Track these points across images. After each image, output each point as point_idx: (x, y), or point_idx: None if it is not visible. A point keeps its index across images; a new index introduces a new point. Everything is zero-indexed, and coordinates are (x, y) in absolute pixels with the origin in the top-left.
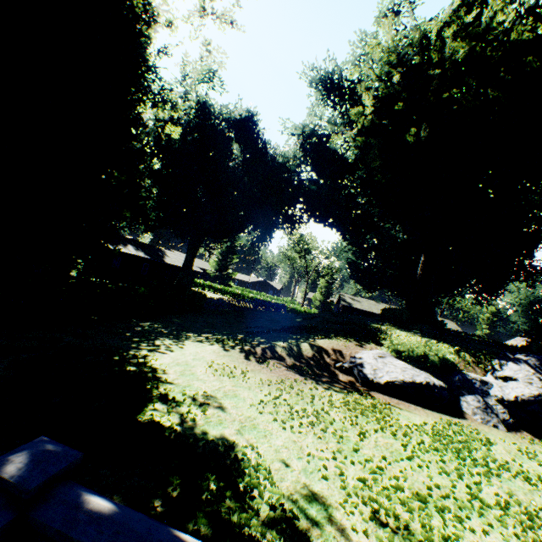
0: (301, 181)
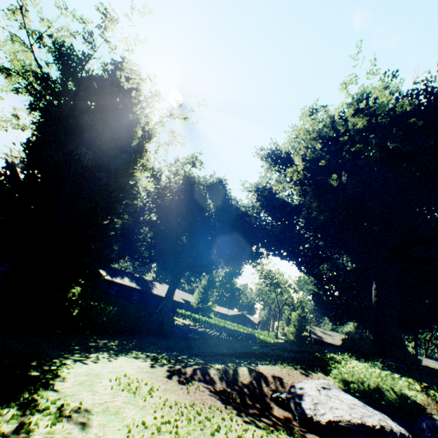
0: (259, 224)
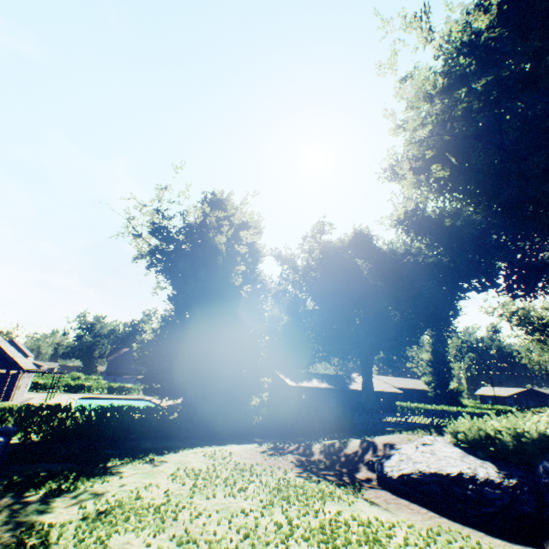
0: None
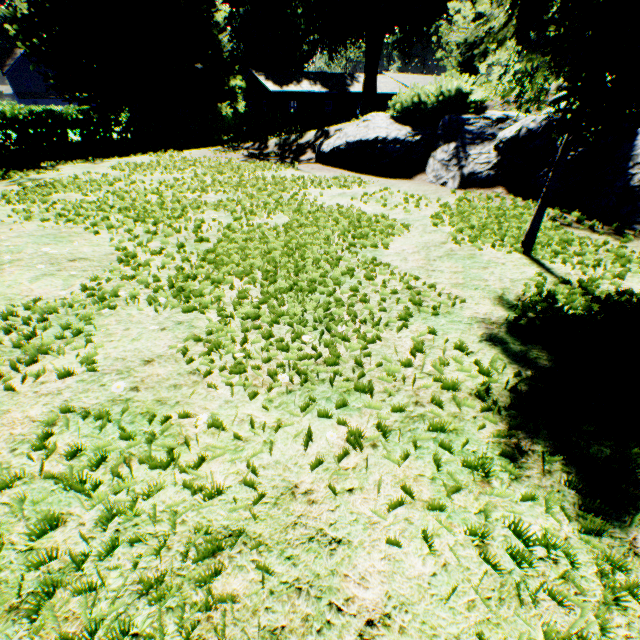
0: None
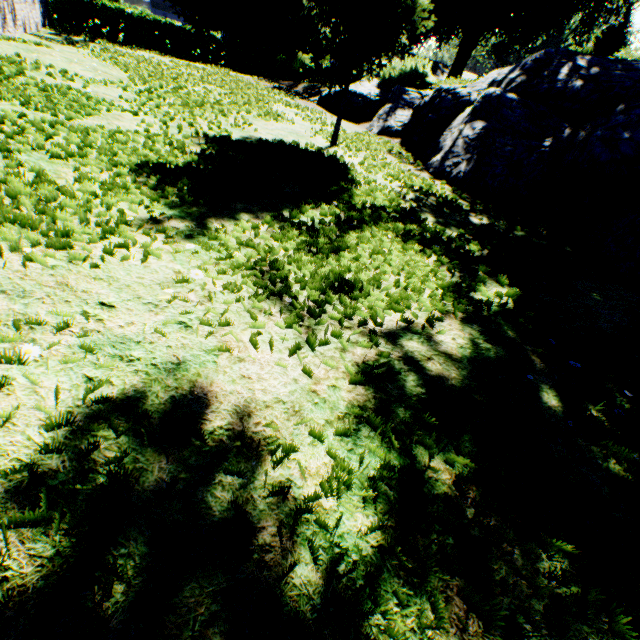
0: None
